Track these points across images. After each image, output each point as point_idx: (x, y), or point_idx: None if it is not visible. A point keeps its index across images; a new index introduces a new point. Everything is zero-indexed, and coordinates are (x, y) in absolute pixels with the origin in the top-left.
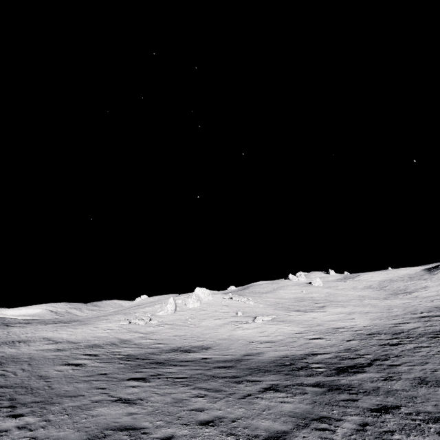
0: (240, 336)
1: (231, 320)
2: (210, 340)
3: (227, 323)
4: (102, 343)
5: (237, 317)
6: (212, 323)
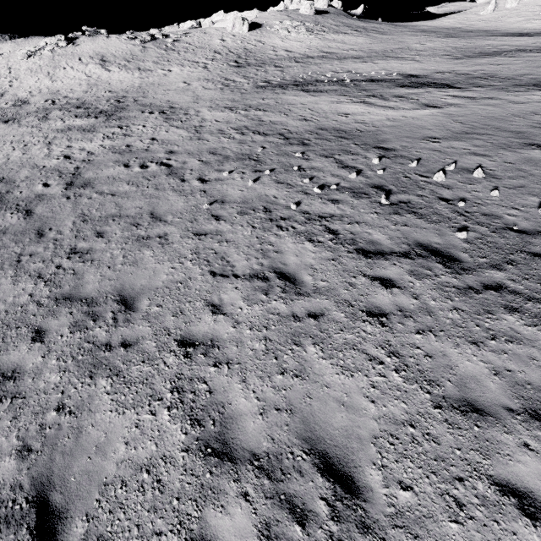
0: (523, 27)
1: (530, 18)
2: (502, 29)
3: (525, 20)
4: (448, 28)
5: (538, 16)
6: (514, 20)
